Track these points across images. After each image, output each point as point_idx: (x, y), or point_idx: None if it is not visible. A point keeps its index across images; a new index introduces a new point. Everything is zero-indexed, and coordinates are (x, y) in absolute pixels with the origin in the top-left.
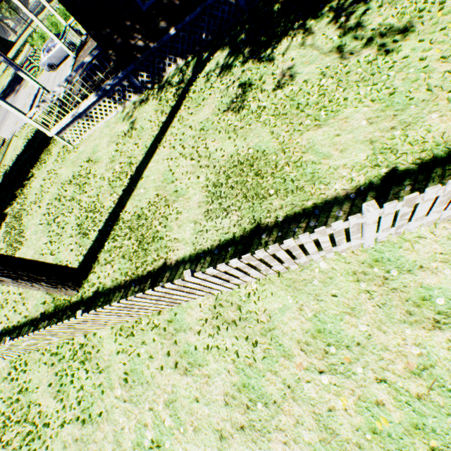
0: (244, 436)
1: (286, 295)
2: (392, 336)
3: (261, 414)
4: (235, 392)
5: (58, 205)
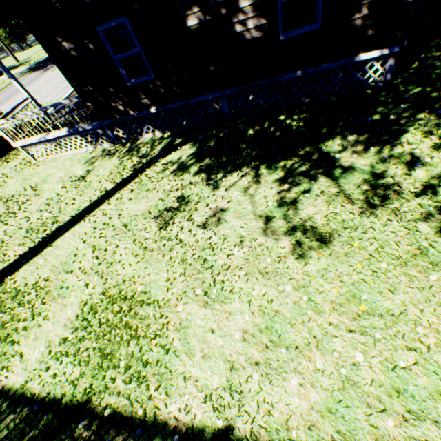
0: None
1: None
2: None
3: None
4: None
5: None
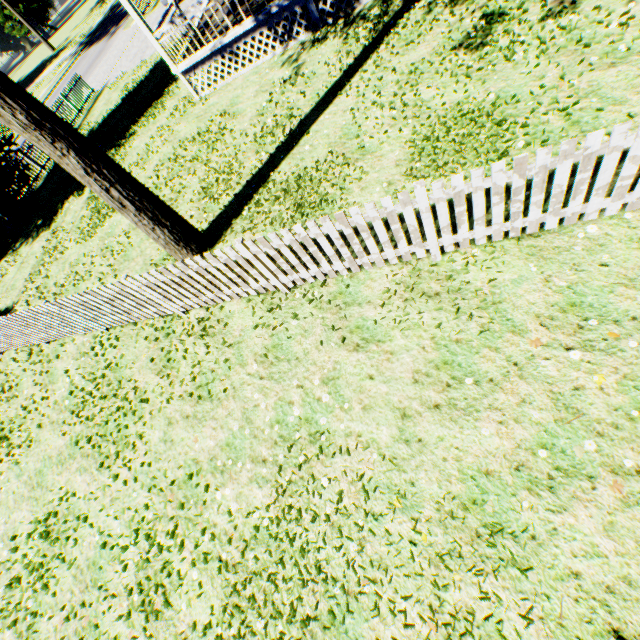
0: (439, 415)
1: (525, 265)
2: None
3: (467, 392)
4: (431, 369)
5: (171, 167)
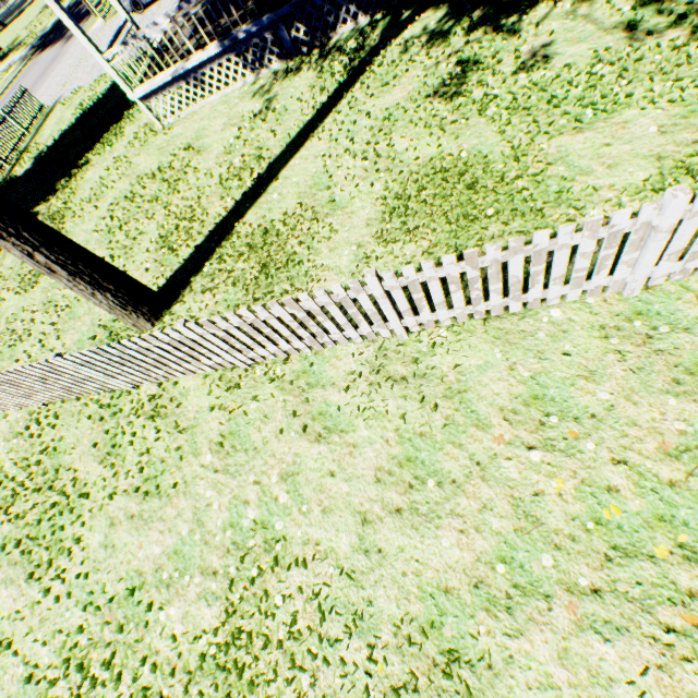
0: (400, 521)
1: (491, 350)
2: (646, 409)
3: (430, 495)
4: (394, 467)
5: (128, 207)
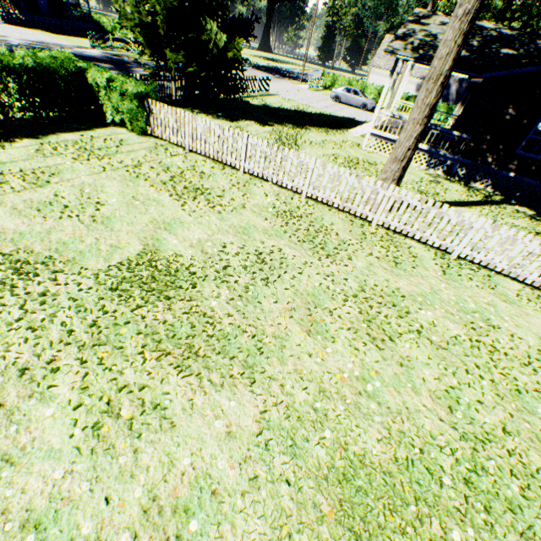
0: None
1: None
2: None
3: None
4: None
5: (346, 162)
